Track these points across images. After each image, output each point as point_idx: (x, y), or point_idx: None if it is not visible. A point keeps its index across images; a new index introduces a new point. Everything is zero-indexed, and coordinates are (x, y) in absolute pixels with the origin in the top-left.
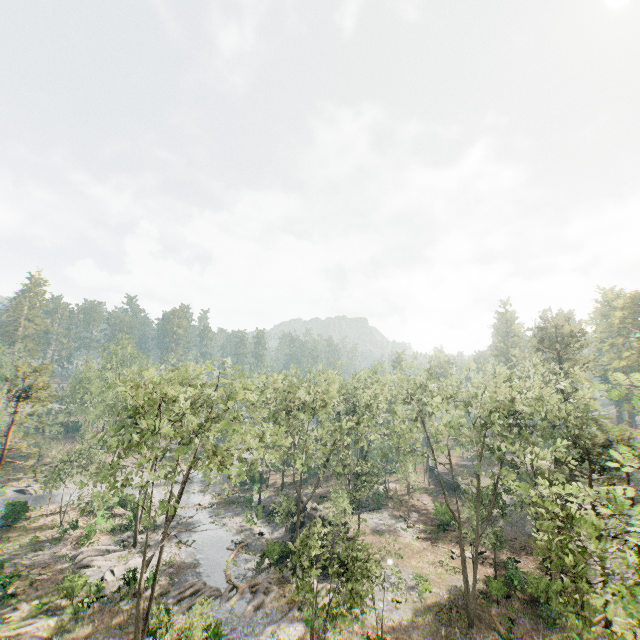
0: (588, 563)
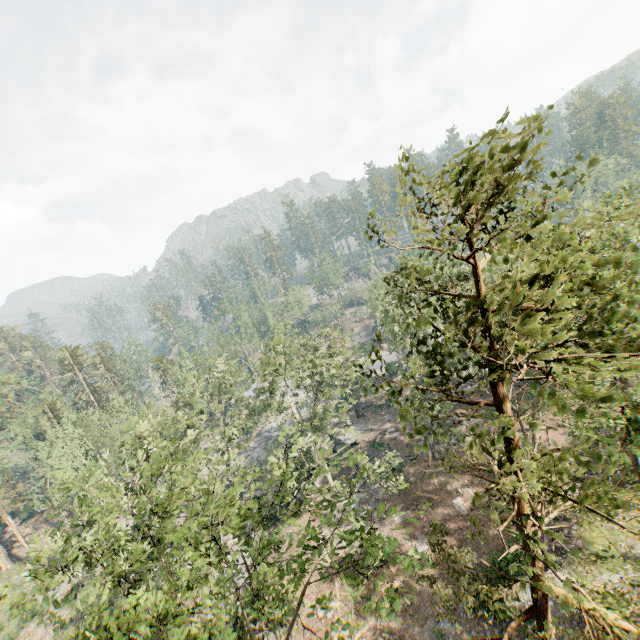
0: None
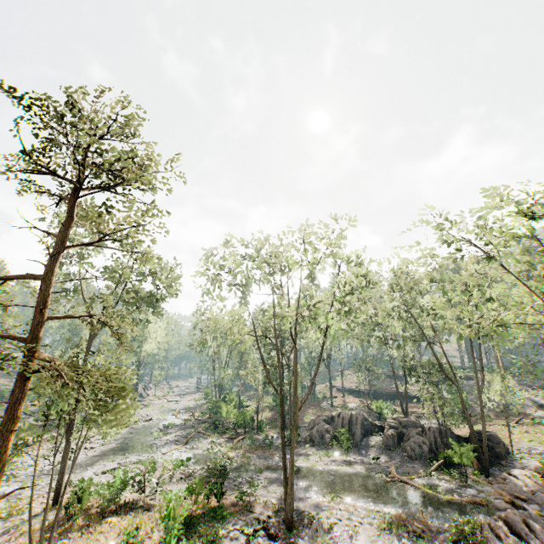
0: None
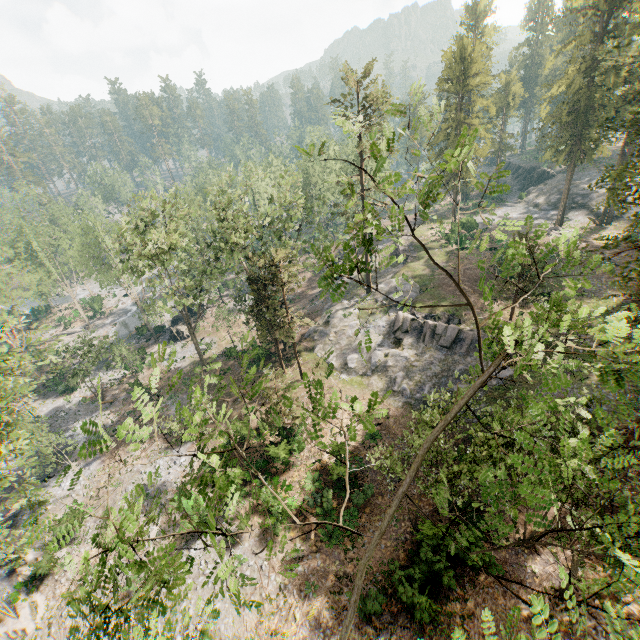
0: (328, 333)
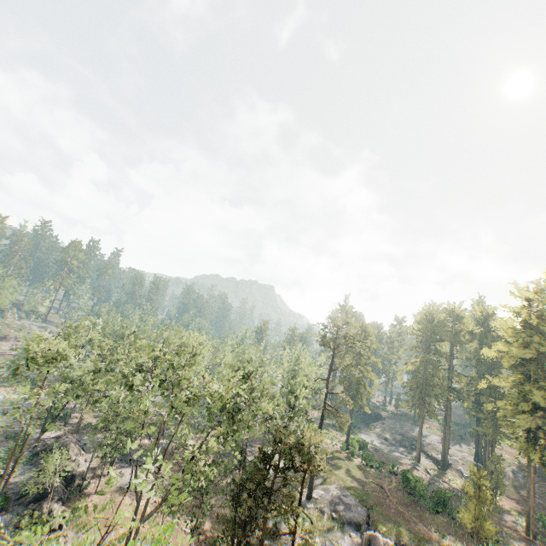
0: None
